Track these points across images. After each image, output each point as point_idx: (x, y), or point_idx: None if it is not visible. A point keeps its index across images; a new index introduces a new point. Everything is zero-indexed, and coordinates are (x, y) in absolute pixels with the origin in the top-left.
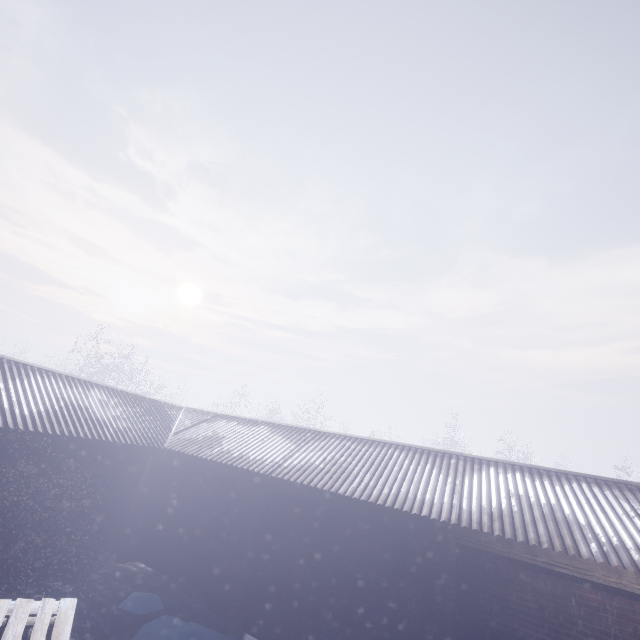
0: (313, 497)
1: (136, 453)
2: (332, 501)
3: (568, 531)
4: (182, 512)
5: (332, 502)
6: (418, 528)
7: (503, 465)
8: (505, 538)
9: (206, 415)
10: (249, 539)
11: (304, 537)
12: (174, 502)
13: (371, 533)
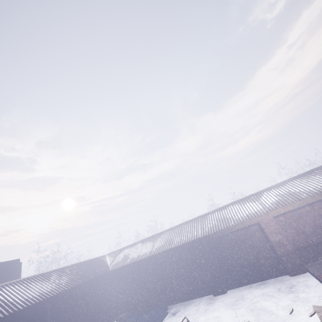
0: (166, 254)
1: (102, 278)
2: (171, 251)
3: (227, 221)
4: (128, 287)
5: (171, 251)
6: (195, 243)
7: (212, 212)
8: (214, 232)
9: (116, 252)
10: (154, 278)
11: (169, 267)
12: (124, 286)
13: (186, 253)
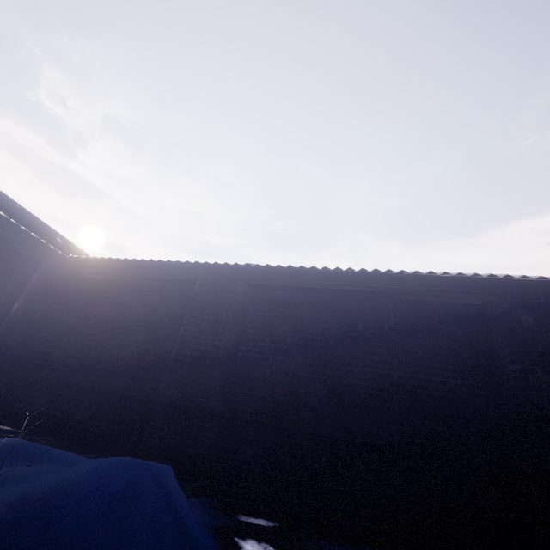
0: (328, 283)
1: (16, 242)
2: (362, 284)
3: None
4: (90, 343)
5: (362, 285)
6: (518, 293)
7: None
8: None
9: None
10: (221, 350)
11: (310, 346)
12: (77, 331)
13: (422, 326)
